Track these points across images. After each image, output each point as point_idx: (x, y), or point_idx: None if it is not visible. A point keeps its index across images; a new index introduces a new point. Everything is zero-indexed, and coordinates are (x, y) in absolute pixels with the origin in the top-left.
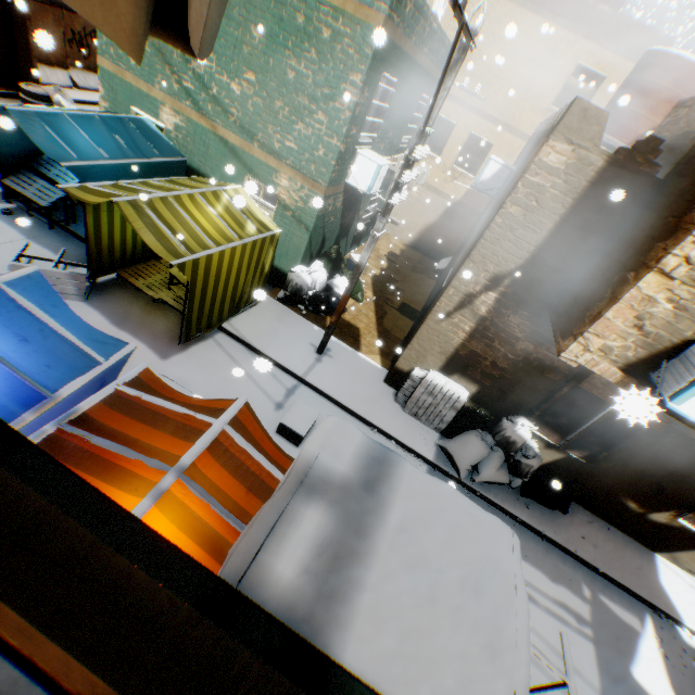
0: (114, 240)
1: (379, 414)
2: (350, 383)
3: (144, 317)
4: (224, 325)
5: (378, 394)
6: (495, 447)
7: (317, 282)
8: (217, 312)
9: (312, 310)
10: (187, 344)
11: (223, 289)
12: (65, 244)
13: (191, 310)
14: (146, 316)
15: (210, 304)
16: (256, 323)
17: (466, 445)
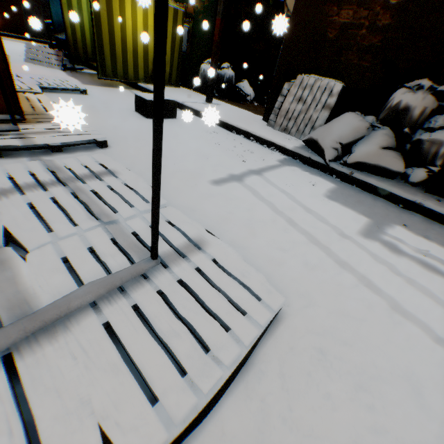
0: (85, 38)
1: (244, 124)
2: (225, 113)
3: (91, 79)
4: (140, 84)
5: (251, 120)
6: (378, 125)
7: (224, 78)
8: (132, 67)
9: (218, 98)
10: (108, 87)
11: (132, 42)
12: (75, 65)
13: (101, 42)
14: (92, 79)
15: (121, 51)
16: (166, 89)
17: (334, 123)
